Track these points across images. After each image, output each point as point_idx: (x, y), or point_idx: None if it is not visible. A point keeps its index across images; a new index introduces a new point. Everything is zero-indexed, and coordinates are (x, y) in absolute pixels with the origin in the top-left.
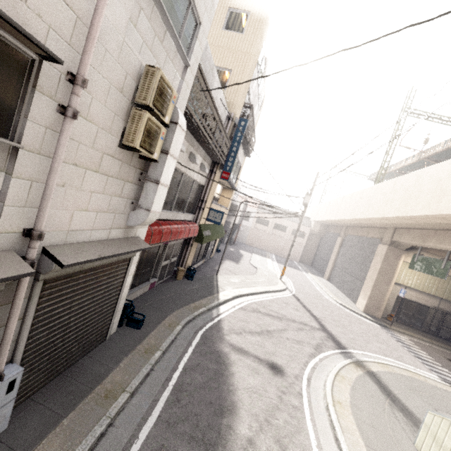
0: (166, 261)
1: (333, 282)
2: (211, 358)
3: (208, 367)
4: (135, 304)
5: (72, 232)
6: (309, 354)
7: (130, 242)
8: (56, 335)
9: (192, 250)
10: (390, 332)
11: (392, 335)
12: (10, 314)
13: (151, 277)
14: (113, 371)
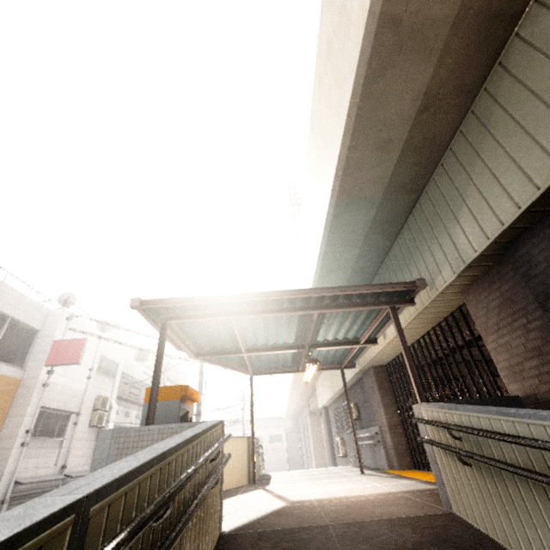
0: None
1: None
2: None
3: None
4: None
5: (72, 468)
6: None
7: None
8: None
9: None
10: None
11: None
12: None
13: None
14: None
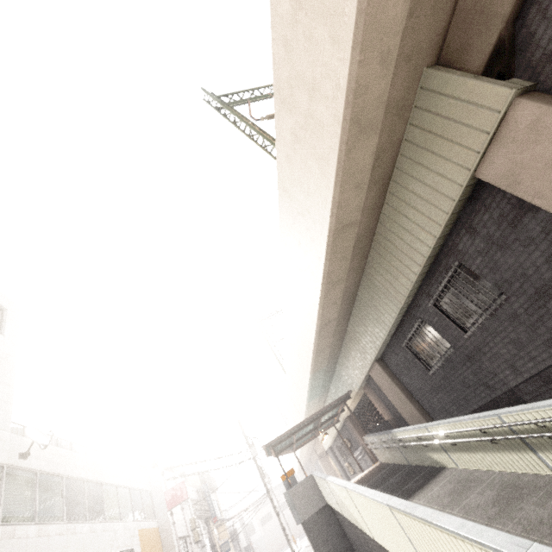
0: None
1: None
2: None
3: None
4: None
5: None
6: None
7: None
8: None
9: None
10: None
11: None
12: None
13: None
14: None
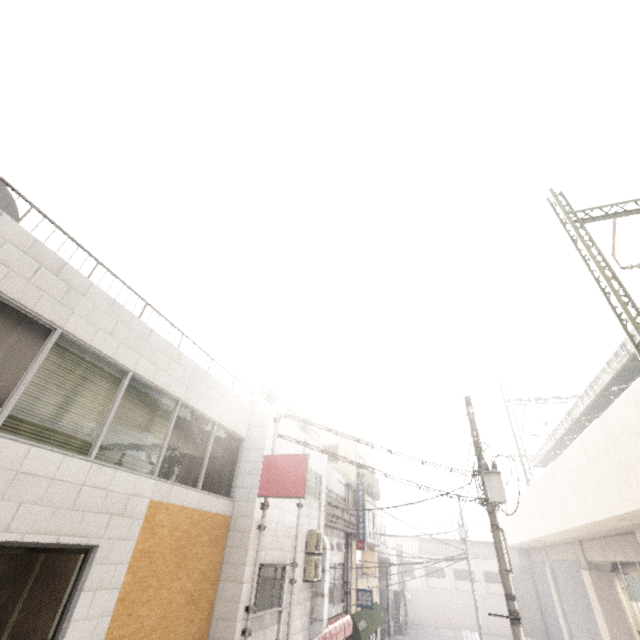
0: None
1: None
2: None
3: None
4: None
5: None
6: None
7: None
8: None
9: None
10: None
11: None
12: None
13: None
14: None
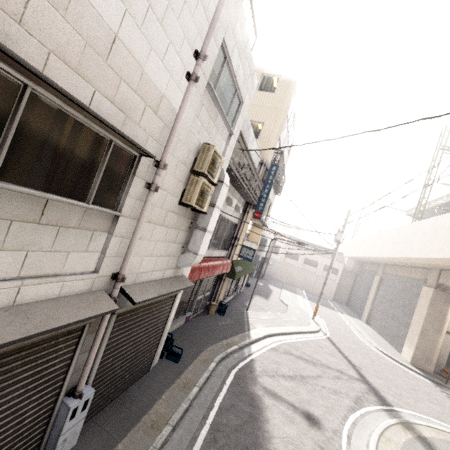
0: (201, 295)
1: (373, 325)
2: (244, 400)
3: (242, 409)
4: (173, 336)
5: (140, 274)
6: (348, 407)
7: (178, 281)
8: (116, 362)
9: (224, 285)
10: (445, 391)
11: (448, 395)
12: (95, 342)
13: (187, 310)
14: (156, 403)
